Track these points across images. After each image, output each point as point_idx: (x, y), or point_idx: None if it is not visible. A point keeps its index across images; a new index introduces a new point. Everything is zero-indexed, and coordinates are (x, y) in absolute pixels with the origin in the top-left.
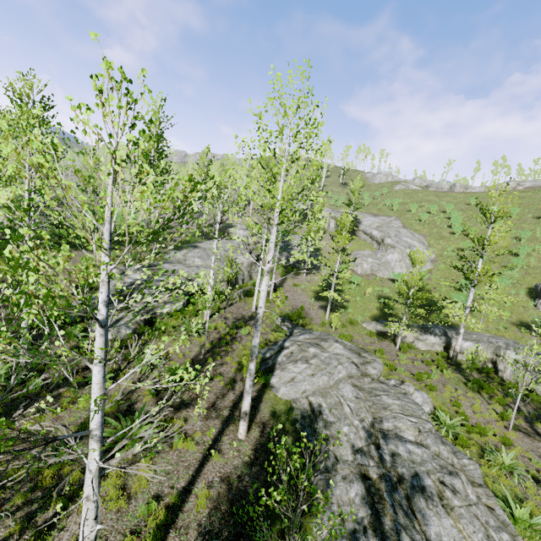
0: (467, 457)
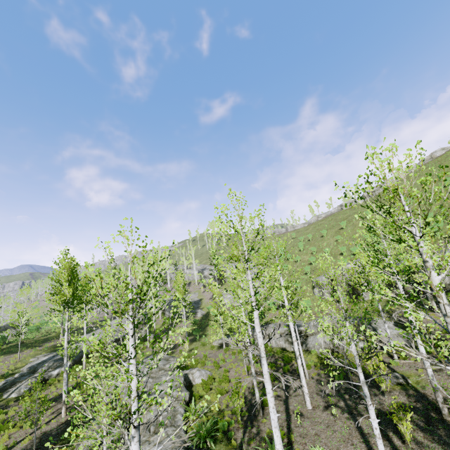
0: (186, 391)
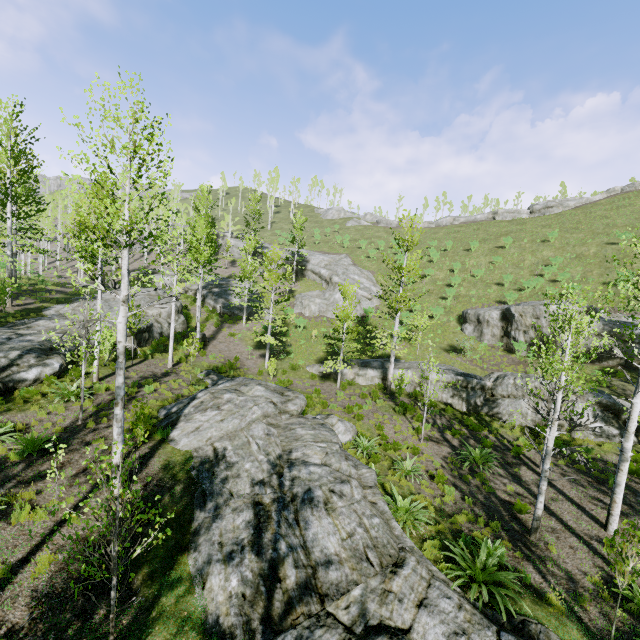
0: (366, 467)
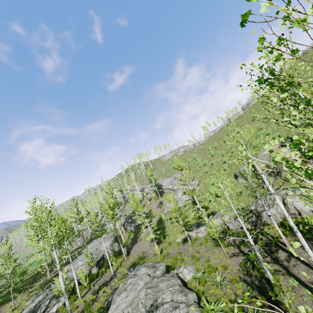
0: (191, 292)
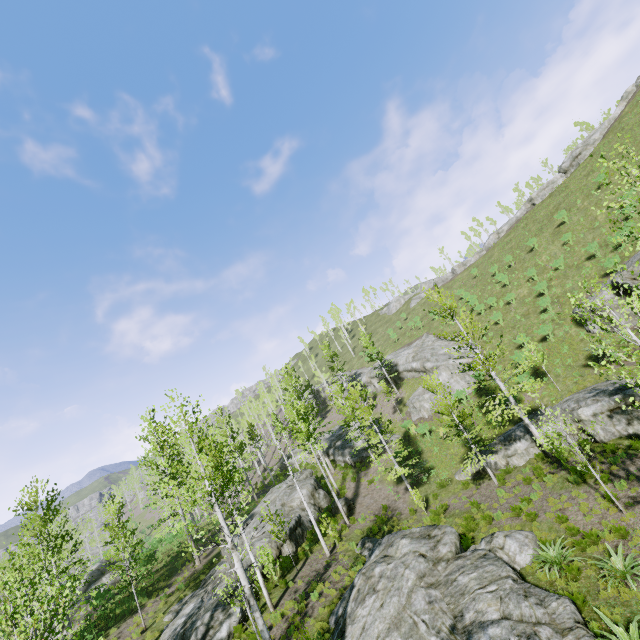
0: (555, 598)
